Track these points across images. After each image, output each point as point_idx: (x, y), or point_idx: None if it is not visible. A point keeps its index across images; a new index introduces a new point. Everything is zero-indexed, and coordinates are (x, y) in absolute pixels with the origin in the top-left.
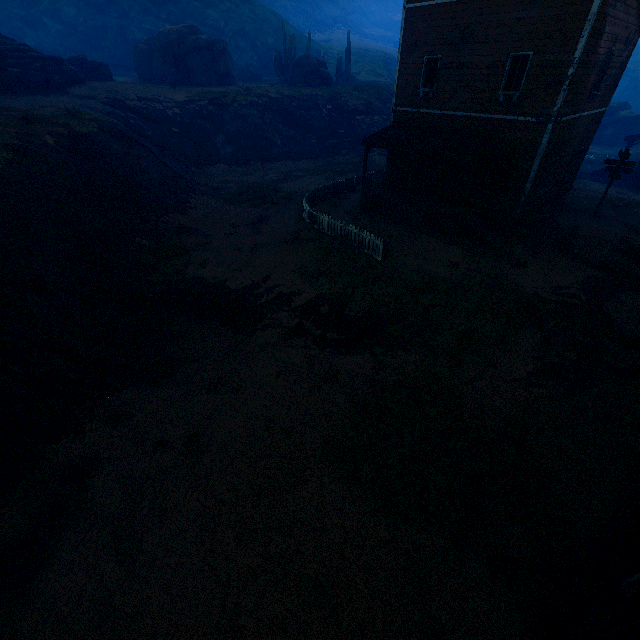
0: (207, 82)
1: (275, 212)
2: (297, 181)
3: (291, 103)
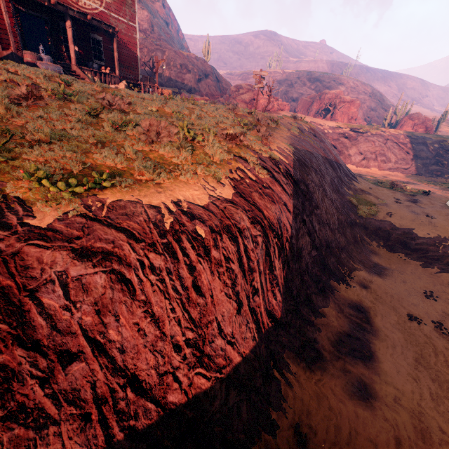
0: (341, 120)
1: (421, 198)
2: (417, 185)
3: (405, 138)
